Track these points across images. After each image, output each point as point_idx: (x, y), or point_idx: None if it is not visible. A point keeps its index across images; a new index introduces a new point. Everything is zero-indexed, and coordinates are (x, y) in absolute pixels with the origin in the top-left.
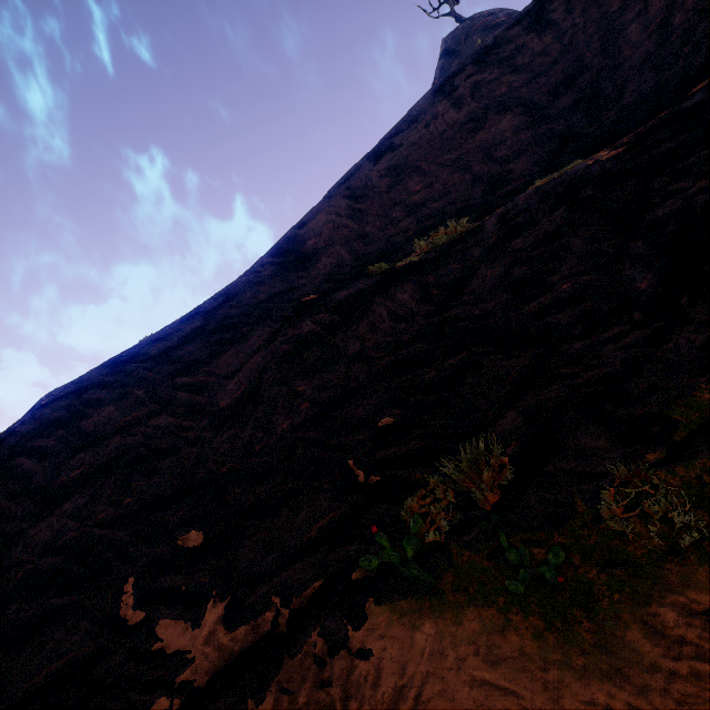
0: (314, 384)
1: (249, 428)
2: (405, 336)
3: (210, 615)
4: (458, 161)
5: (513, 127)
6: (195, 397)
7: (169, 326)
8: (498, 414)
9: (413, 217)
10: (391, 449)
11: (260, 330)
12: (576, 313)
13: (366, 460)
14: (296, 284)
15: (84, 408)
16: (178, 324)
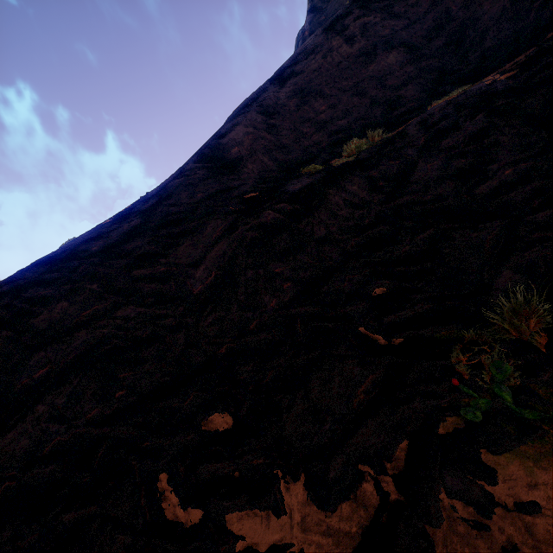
0: (290, 265)
1: (234, 310)
2: (365, 220)
3: (291, 498)
4: (356, 87)
5: (398, 61)
6: (161, 287)
7: (100, 227)
8: (492, 274)
9: (323, 132)
10: (397, 314)
11: (212, 222)
12: (528, 191)
13: (378, 326)
14: (231, 185)
15: (29, 307)
16: (111, 224)
